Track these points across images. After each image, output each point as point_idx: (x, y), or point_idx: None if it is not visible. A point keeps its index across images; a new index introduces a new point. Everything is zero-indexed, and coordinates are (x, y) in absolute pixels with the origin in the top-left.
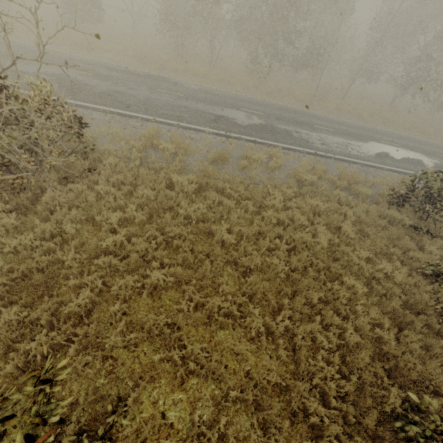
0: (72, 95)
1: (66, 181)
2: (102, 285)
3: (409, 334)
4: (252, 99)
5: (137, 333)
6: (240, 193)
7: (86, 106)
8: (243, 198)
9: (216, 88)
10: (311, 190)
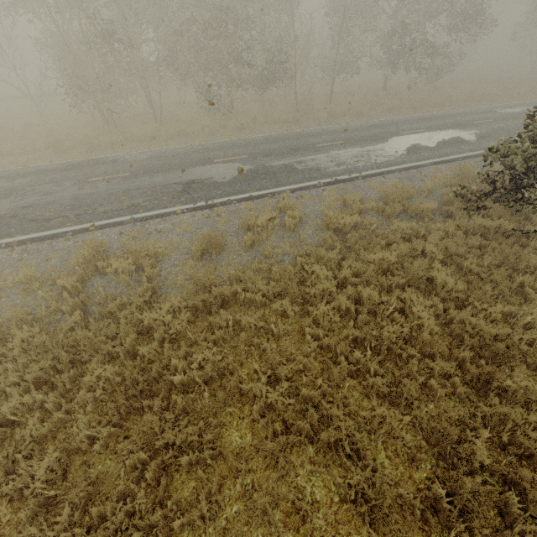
0: None
1: None
2: None
3: None
4: (224, 143)
5: None
6: (263, 291)
7: None
8: (271, 296)
9: (173, 147)
10: (358, 235)
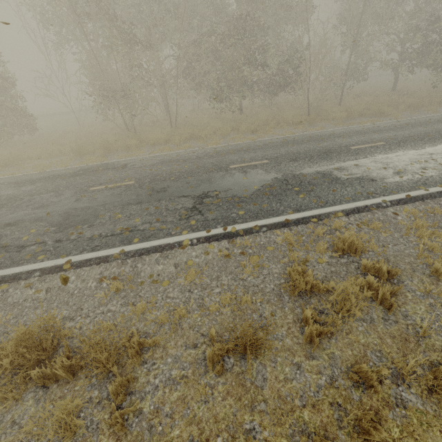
0: None
1: None
2: None
3: None
4: (238, 145)
5: None
6: None
7: None
8: None
9: (184, 151)
10: None
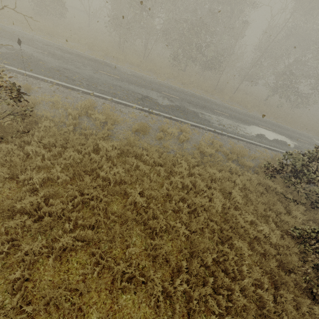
0: (25, 67)
1: (0, 139)
2: (7, 250)
3: (283, 294)
4: (171, 86)
5: (34, 306)
6: (155, 159)
7: (36, 77)
8: (157, 164)
9: (145, 75)
10: (210, 159)
